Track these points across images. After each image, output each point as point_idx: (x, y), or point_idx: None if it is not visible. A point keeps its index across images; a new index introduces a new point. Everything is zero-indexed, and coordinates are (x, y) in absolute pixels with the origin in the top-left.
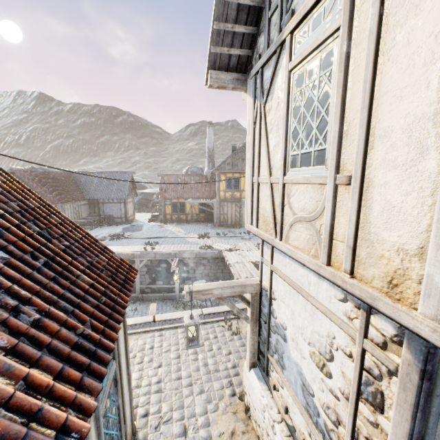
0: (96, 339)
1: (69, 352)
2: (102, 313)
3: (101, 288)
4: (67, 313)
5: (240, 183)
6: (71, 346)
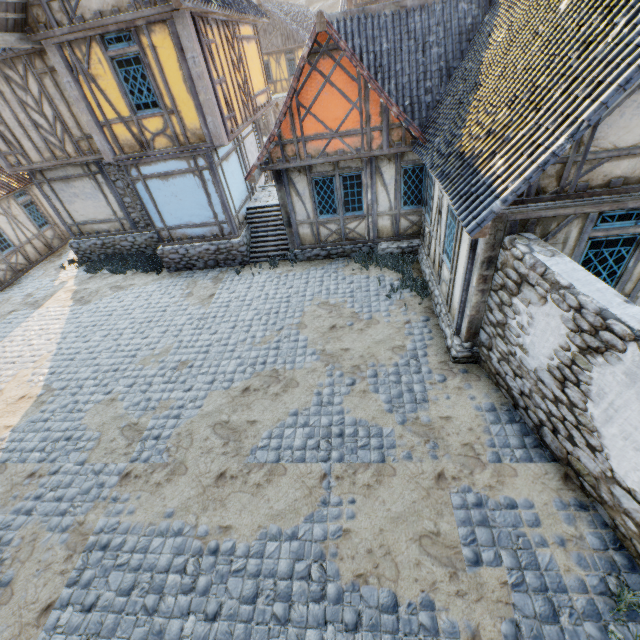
0: (12, 185)
1: (0, 185)
2: (19, 181)
3: (22, 174)
4: (3, 178)
5: (272, 71)
6: (3, 185)
